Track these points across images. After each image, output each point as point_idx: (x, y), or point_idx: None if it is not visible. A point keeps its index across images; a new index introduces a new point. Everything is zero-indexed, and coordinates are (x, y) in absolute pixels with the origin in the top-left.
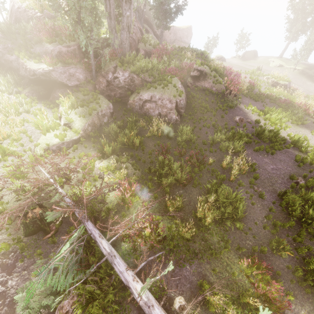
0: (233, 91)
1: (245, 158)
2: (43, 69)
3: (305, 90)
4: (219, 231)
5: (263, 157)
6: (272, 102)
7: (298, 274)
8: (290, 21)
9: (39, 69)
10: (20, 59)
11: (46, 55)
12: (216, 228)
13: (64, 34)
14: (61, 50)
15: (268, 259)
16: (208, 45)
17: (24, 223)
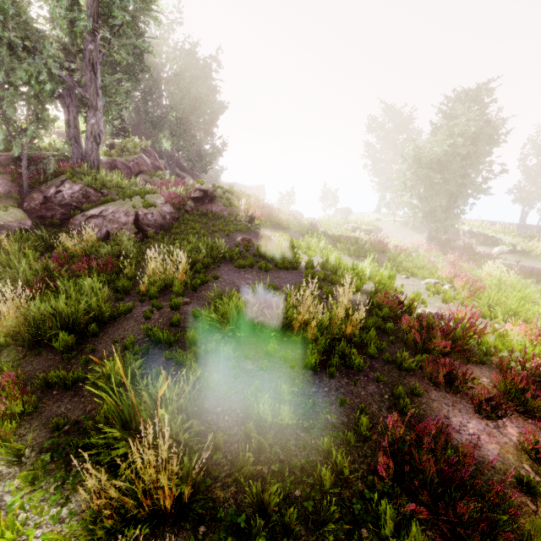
0: (258, 217)
1: (203, 270)
2: None
3: (409, 241)
4: (13, 357)
5: (248, 273)
6: (334, 240)
7: (101, 411)
8: (375, 171)
9: None
10: None
11: None
12: (13, 353)
13: None
14: None
15: (75, 401)
16: (283, 202)
17: None
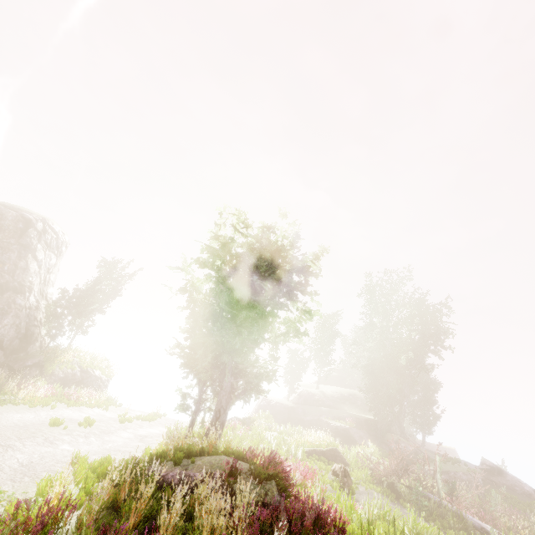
0: None
1: None
2: (344, 426)
3: None
4: None
5: None
6: None
7: None
8: None
9: (342, 425)
10: (322, 418)
11: (338, 420)
12: None
13: (346, 412)
14: (352, 419)
15: None
16: None
17: (387, 482)
